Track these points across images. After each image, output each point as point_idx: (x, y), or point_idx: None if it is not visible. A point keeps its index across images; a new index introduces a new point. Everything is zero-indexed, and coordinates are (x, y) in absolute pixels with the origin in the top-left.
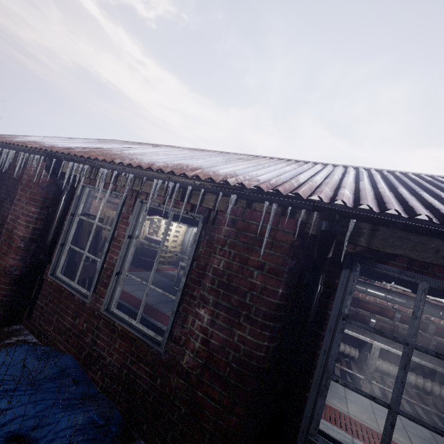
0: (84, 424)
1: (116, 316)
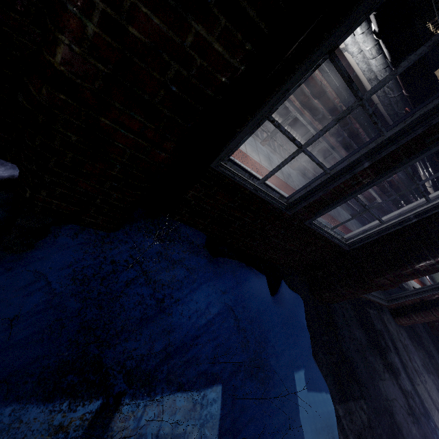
0: None
1: None
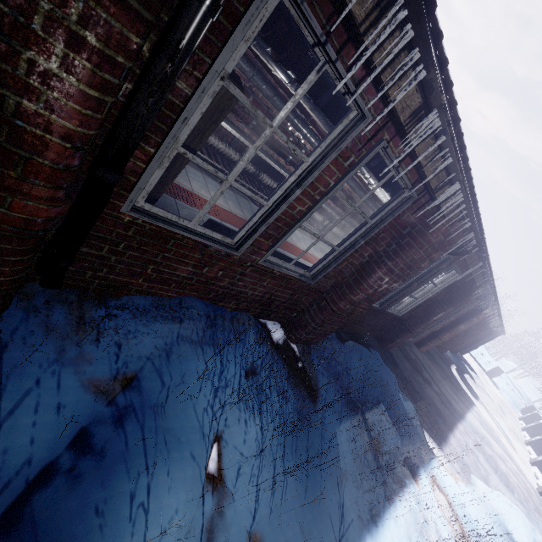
0: (256, 338)
1: (272, 263)
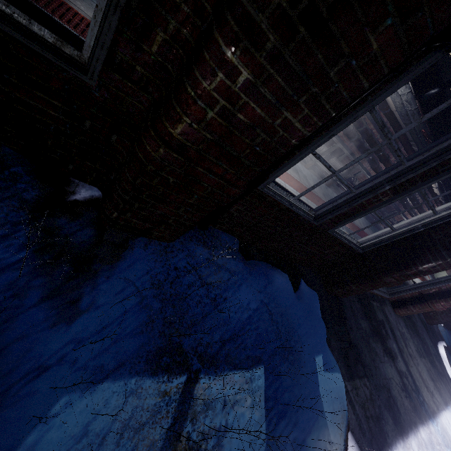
0: None
1: None
